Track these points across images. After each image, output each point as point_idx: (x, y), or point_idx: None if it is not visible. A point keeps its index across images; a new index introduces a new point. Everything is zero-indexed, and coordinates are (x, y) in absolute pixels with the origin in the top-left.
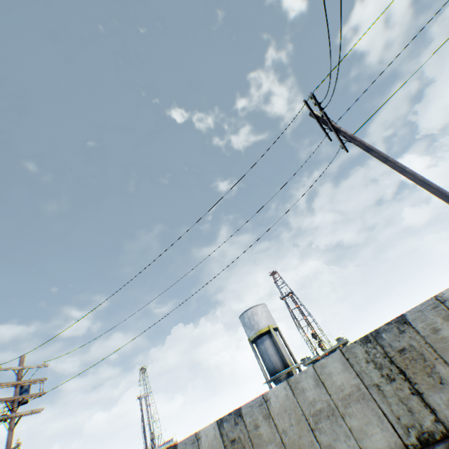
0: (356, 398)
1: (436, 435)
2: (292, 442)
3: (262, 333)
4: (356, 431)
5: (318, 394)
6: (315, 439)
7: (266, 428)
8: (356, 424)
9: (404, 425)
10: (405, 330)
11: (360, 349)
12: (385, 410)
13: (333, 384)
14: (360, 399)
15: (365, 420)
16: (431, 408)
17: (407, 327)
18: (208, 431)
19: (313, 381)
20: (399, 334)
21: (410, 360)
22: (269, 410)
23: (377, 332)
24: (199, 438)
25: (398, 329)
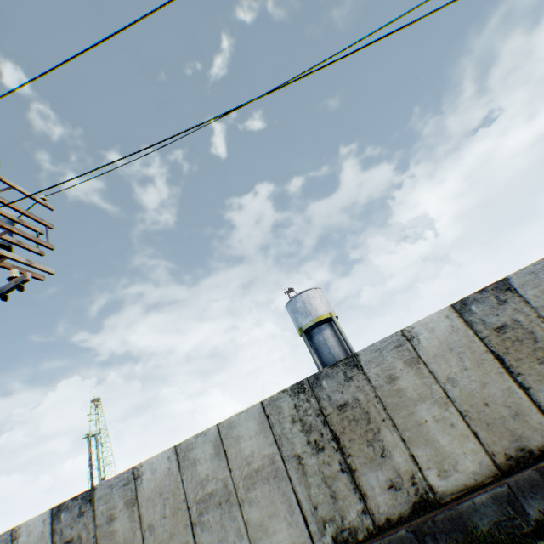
0: None
1: None
2: None
3: (322, 321)
4: None
5: None
6: None
7: None
8: None
9: None
10: None
11: None
12: None
13: None
14: None
15: None
16: None
17: None
18: (434, 324)
19: None
20: None
21: None
22: None
23: None
24: (413, 338)
25: None
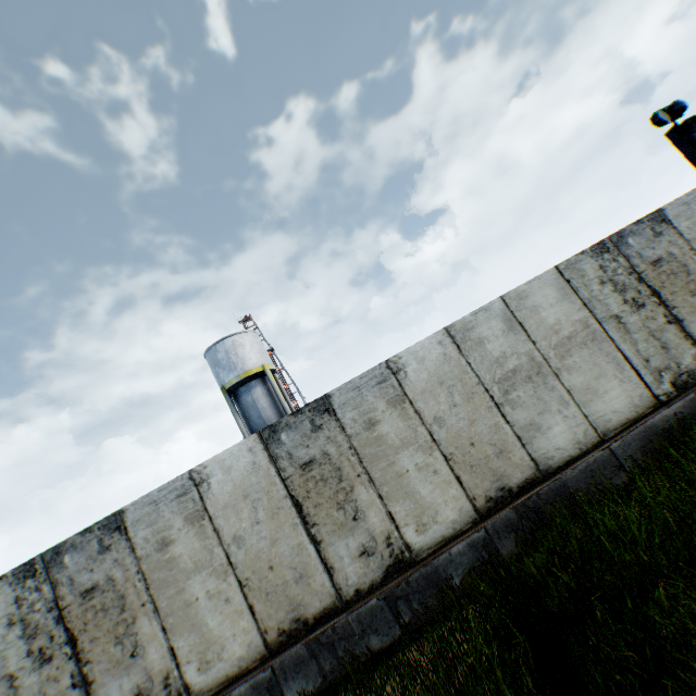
0: (581, 342)
1: None
2: (455, 436)
3: (251, 376)
4: (578, 393)
5: (511, 345)
6: (503, 421)
7: (395, 424)
8: (580, 382)
9: (655, 370)
10: (663, 232)
11: (592, 264)
12: (627, 353)
13: (541, 325)
14: (587, 343)
15: (594, 374)
16: (692, 340)
17: (665, 228)
18: (233, 461)
19: (503, 324)
20: (654, 239)
21: (667, 275)
22: (402, 388)
23: (620, 237)
24: (203, 483)
25: (652, 231)
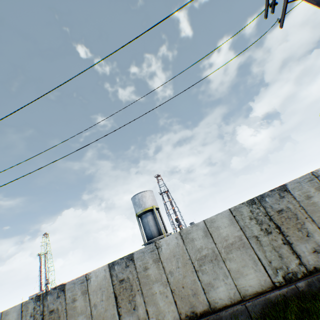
0: (238, 247)
1: (298, 275)
2: (176, 281)
3: (147, 210)
4: (233, 272)
5: (205, 243)
6: (197, 279)
7: (154, 270)
8: (235, 266)
9: (274, 267)
10: (285, 196)
11: (246, 209)
12: (260, 256)
13: (219, 236)
14: (240, 247)
15: (242, 264)
16: (297, 255)
17: (286, 194)
18: (99, 273)
19: (203, 233)
20: (280, 199)
21: (285, 218)
22: (159, 255)
23: (262, 197)
24: (89, 279)
25: (279, 195)
